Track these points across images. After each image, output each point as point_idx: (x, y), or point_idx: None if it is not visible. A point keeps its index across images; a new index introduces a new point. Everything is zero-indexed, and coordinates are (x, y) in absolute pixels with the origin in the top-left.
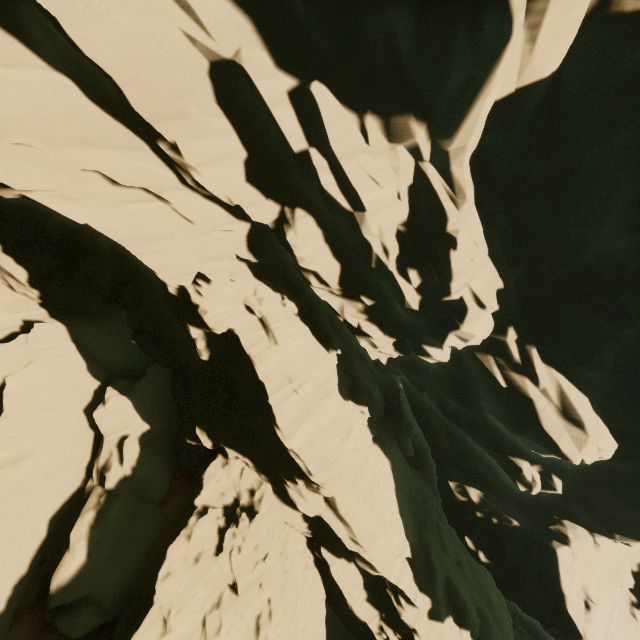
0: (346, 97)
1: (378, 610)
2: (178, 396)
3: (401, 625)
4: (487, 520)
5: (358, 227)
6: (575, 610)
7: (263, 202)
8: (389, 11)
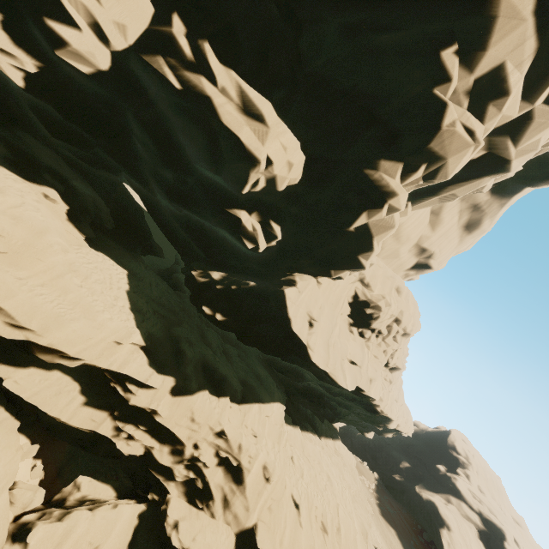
0: None
1: (108, 411)
2: None
3: (144, 416)
4: (227, 290)
5: None
6: (299, 327)
7: None
8: None
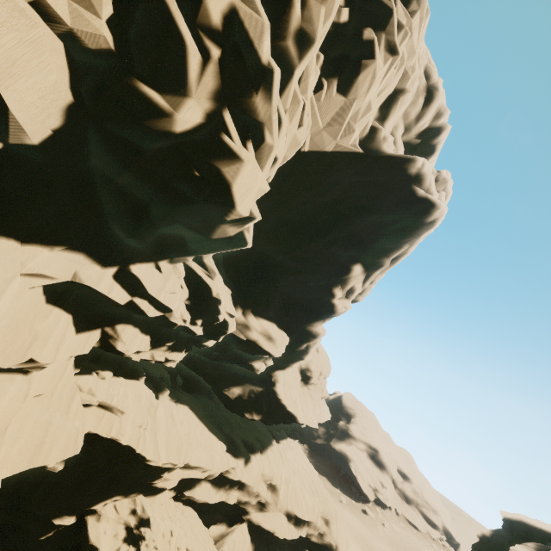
0: (147, 258)
1: (223, 488)
2: (3, 518)
3: (235, 482)
4: (250, 398)
5: (167, 318)
6: (293, 408)
7: (88, 336)
8: (182, 232)
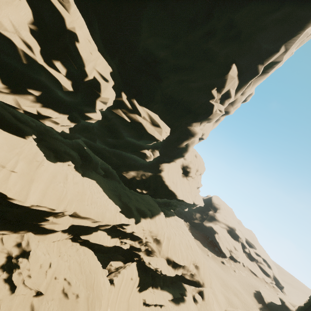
0: None
1: (117, 237)
2: None
3: (128, 235)
4: (141, 179)
5: None
6: (173, 188)
7: None
8: None
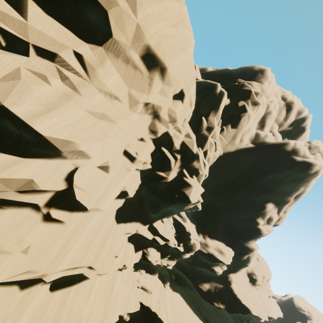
0: (158, 218)
1: None
2: None
3: None
4: (215, 291)
5: (167, 244)
6: (245, 302)
7: (138, 253)
8: (171, 207)
